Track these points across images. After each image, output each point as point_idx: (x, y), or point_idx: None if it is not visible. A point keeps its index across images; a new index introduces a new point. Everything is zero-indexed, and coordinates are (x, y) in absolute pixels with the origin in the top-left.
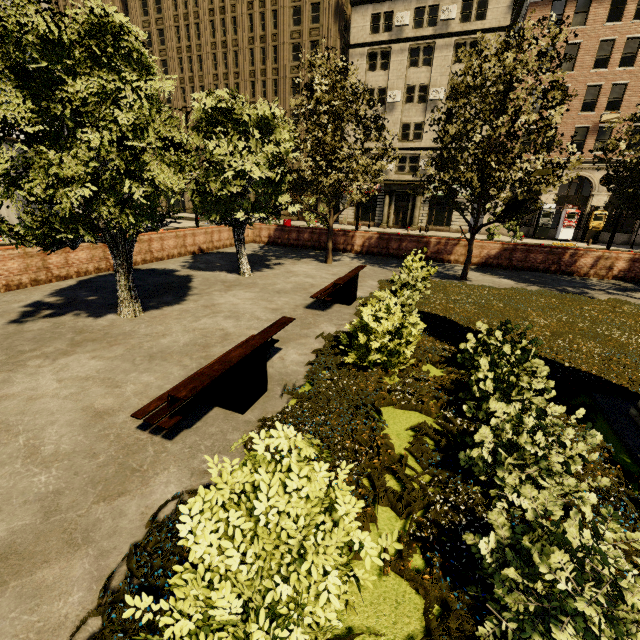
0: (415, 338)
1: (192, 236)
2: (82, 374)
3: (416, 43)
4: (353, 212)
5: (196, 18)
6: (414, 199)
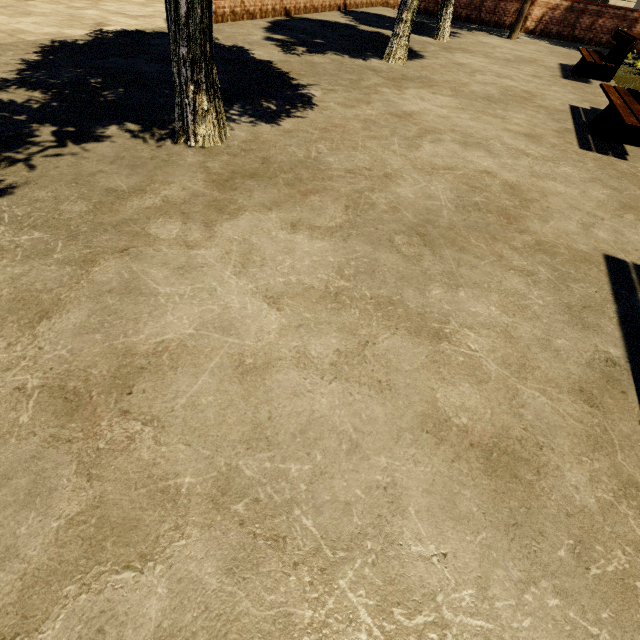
0: None
1: None
2: (450, 105)
3: None
4: None
5: None
6: None
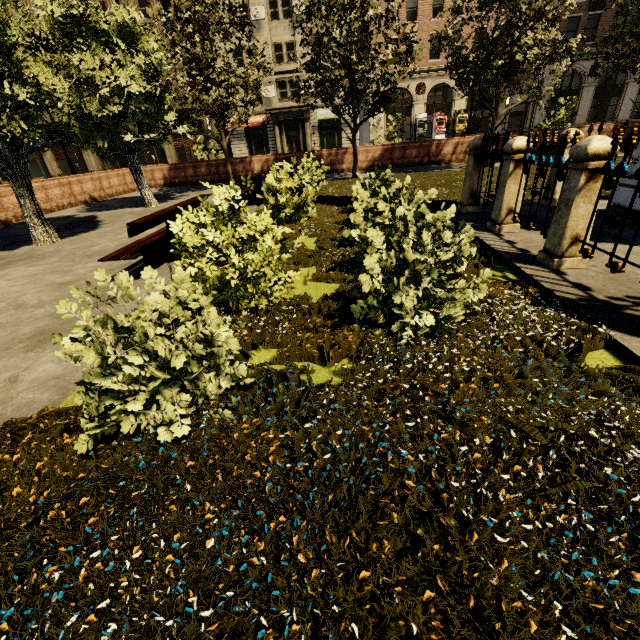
0: (312, 191)
1: (78, 183)
2: (28, 274)
3: None
4: (246, 150)
5: None
6: (303, 126)
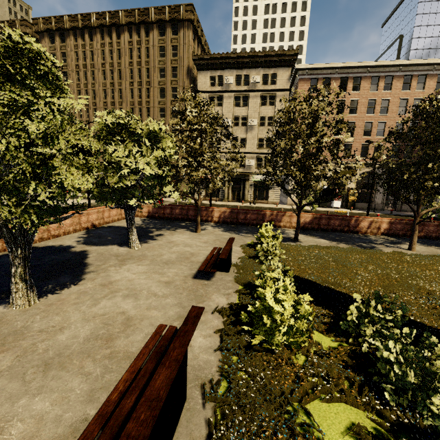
0: (312, 316)
1: (86, 215)
2: None
3: (238, 93)
4: (204, 191)
5: (92, 67)
6: (244, 183)
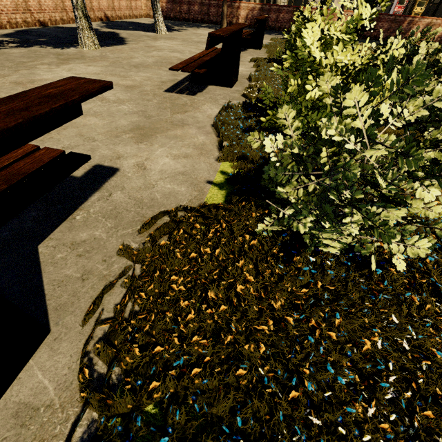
0: None
1: None
2: (91, 72)
3: None
4: None
5: None
6: None
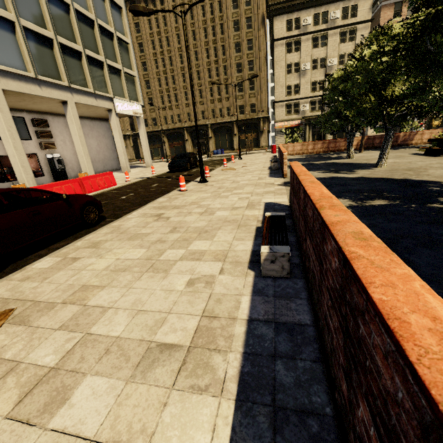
0: None
1: None
2: None
3: (316, 34)
4: (284, 140)
5: (166, 33)
6: None
